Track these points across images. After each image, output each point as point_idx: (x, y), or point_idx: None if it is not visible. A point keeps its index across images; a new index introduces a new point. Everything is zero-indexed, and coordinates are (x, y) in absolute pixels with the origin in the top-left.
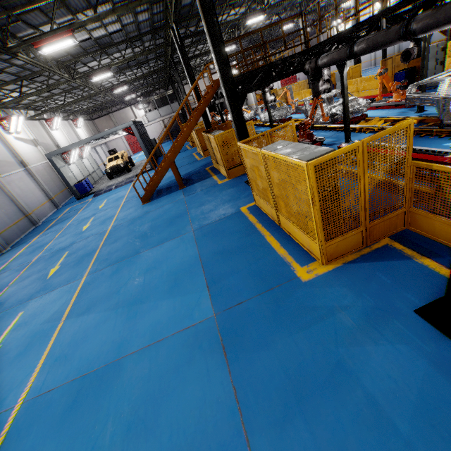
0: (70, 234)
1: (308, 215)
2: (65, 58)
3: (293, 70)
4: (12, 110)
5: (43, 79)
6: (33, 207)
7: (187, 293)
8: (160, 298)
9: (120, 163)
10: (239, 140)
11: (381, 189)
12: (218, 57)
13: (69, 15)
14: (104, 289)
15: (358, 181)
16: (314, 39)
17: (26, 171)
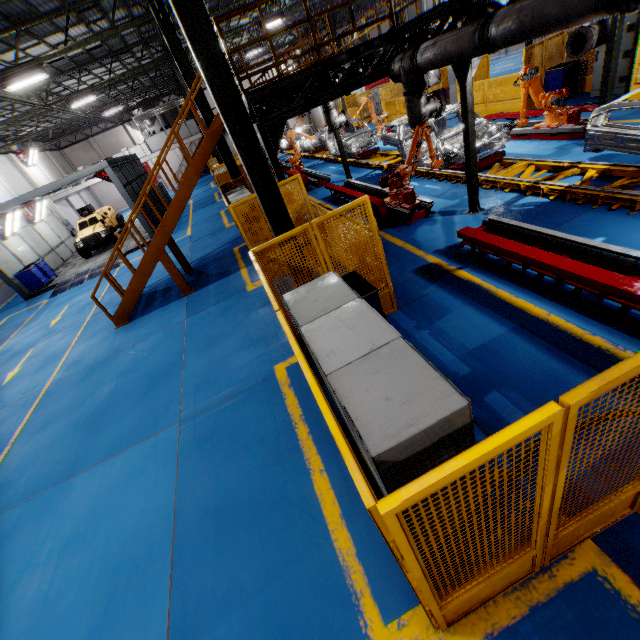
0: None
1: None
2: None
3: (371, 73)
4: None
5: None
6: None
7: None
8: None
9: (100, 231)
10: (270, 223)
11: (552, 351)
12: (200, 51)
13: None
14: None
15: (537, 484)
16: (413, 8)
17: None
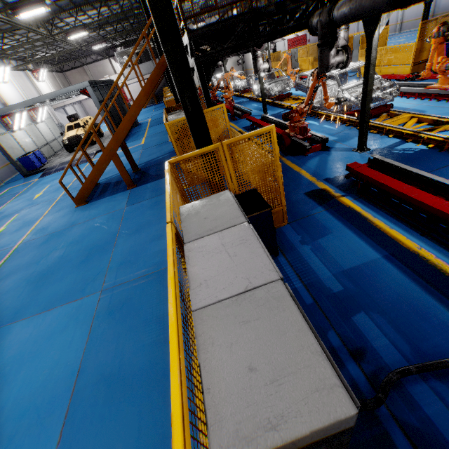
0: None
1: None
2: None
3: (293, 26)
4: None
5: None
6: None
7: None
8: None
9: (81, 134)
10: (193, 140)
11: (420, 284)
12: None
13: None
14: None
15: None
16: None
17: None
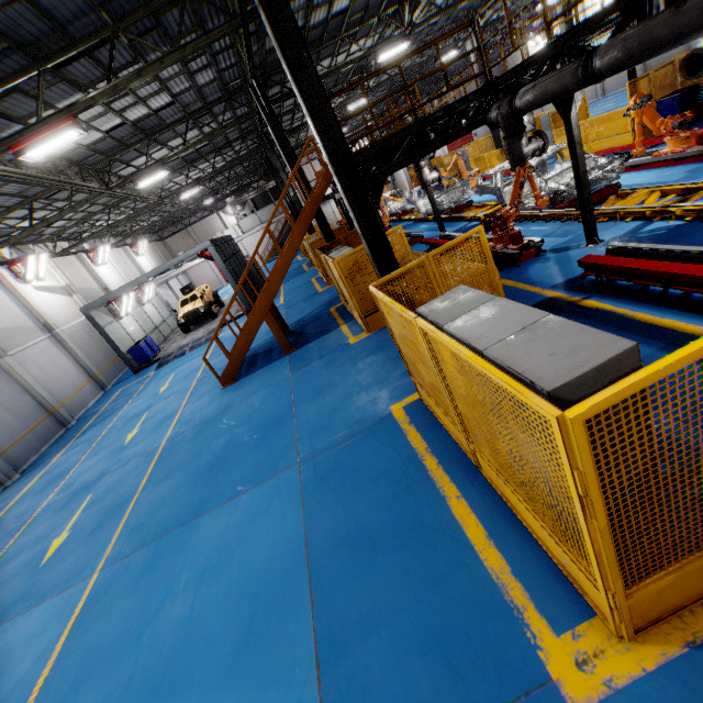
0: (106, 450)
1: (564, 516)
2: (94, 159)
3: (468, 125)
4: (32, 245)
5: (67, 194)
6: (63, 396)
7: (270, 680)
8: (212, 684)
9: (199, 307)
10: (378, 269)
11: None
12: (319, 122)
13: (76, 91)
14: (118, 621)
15: None
16: (494, 69)
17: (52, 338)
